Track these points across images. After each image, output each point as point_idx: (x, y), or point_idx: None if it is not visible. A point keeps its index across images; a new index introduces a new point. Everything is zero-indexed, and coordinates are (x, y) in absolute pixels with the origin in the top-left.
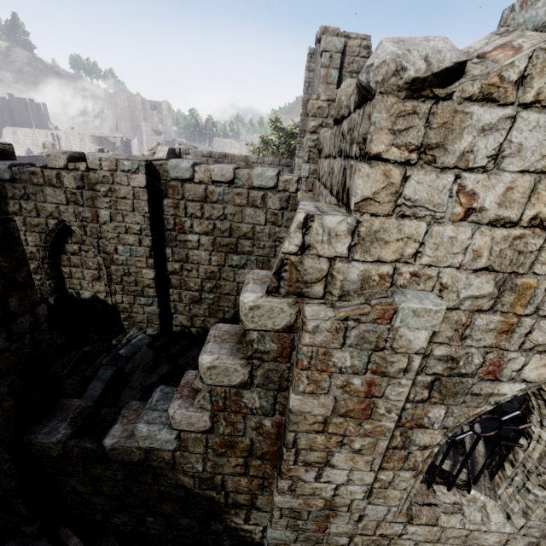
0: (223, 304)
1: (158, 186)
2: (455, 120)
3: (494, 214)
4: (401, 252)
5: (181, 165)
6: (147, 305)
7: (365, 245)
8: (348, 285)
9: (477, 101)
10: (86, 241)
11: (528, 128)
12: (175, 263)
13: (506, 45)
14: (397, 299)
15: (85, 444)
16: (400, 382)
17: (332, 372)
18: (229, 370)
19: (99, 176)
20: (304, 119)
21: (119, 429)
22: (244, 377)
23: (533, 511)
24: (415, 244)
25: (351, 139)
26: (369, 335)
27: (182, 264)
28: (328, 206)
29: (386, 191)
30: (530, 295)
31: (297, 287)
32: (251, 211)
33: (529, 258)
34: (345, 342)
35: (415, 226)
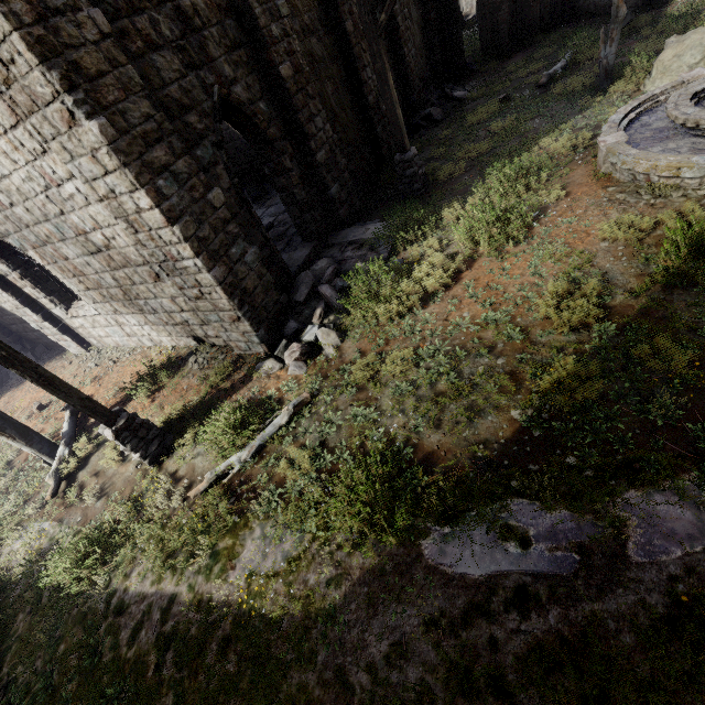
0: None
1: None
2: None
3: None
4: None
5: None
6: None
7: None
8: None
9: None
10: None
11: None
12: None
13: None
14: None
15: None
16: None
17: None
18: None
19: None
20: None
21: None
22: None
23: (81, 298)
24: None
25: None
26: None
27: None
28: None
29: None
30: None
31: None
32: None
33: None
34: None
35: None
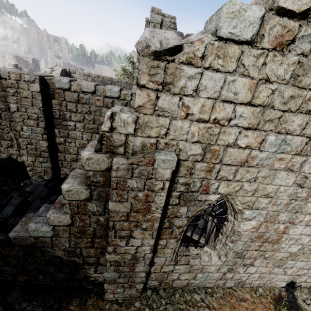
0: None
1: (48, 92)
2: (177, 72)
3: (198, 116)
4: (159, 133)
5: (62, 80)
6: (43, 162)
7: (142, 128)
8: (135, 148)
9: (185, 64)
10: (2, 122)
11: (208, 78)
12: (61, 138)
13: (200, 39)
14: (156, 155)
15: None
16: (160, 194)
17: (128, 190)
18: (78, 192)
19: (8, 83)
20: None
21: (19, 228)
22: (87, 195)
23: (229, 253)
24: (165, 129)
25: None
26: (144, 172)
27: (65, 139)
28: (128, 109)
29: (149, 103)
30: (217, 154)
31: (110, 148)
32: (105, 110)
33: (215, 137)
34: (132, 175)
35: (164, 120)
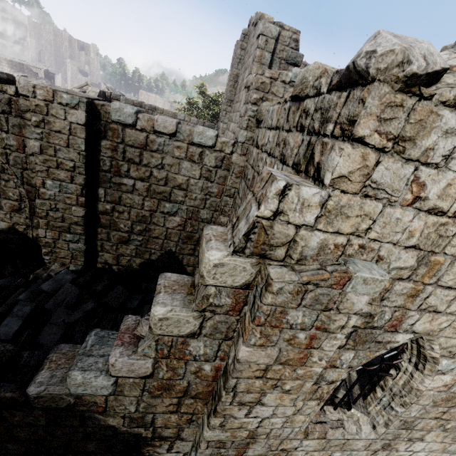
0: (151, 246)
1: (97, 126)
2: (429, 119)
3: (433, 204)
4: (357, 227)
5: (124, 109)
6: (72, 242)
7: (330, 217)
8: (307, 251)
9: (449, 106)
10: (8, 169)
11: None
12: (107, 203)
13: None
14: (352, 268)
15: (4, 394)
16: (336, 336)
17: (283, 328)
18: (180, 322)
19: (31, 103)
20: (232, 90)
21: (47, 375)
22: (194, 328)
23: (393, 422)
24: (370, 221)
25: (324, 118)
26: (323, 298)
27: (114, 206)
28: (294, 176)
29: (360, 172)
30: (437, 269)
31: (262, 249)
32: (188, 164)
33: (445, 241)
34: (301, 303)
35: (374, 206)
